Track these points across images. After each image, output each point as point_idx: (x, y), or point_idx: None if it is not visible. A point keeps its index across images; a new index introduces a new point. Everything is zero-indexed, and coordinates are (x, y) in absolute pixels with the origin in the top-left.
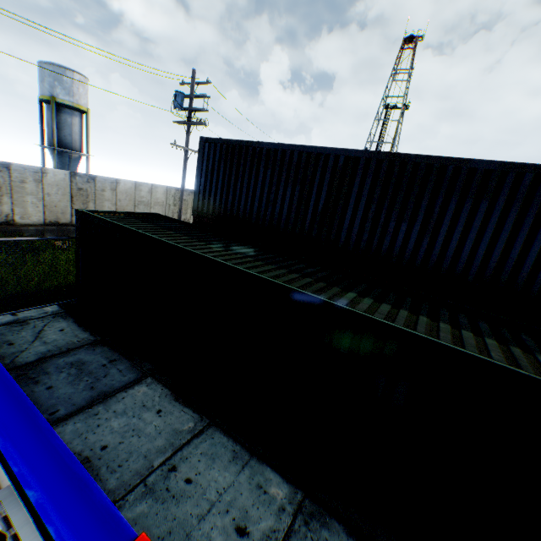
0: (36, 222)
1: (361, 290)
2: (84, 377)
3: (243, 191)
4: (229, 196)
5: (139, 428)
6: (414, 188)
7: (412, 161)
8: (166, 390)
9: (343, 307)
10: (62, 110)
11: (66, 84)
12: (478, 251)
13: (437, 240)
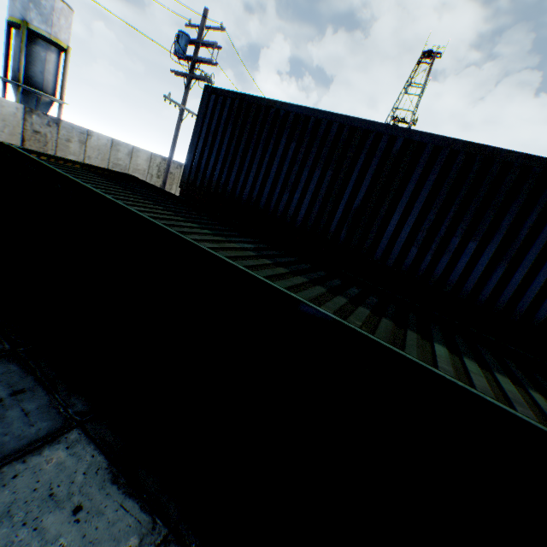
0: None
1: (442, 338)
2: None
3: (252, 166)
4: (233, 170)
5: None
6: (497, 196)
7: (502, 158)
8: (101, 457)
9: (482, 397)
10: (36, 40)
11: (44, 10)
12: None
13: (516, 272)
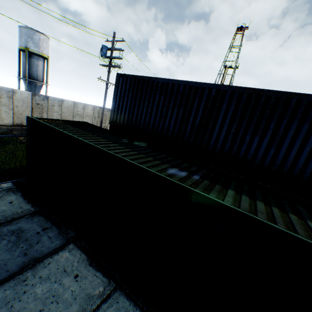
0: (7, 124)
1: (235, 187)
2: (21, 243)
3: (143, 110)
4: (134, 113)
5: (59, 294)
6: (266, 113)
7: (265, 94)
8: (84, 255)
9: (236, 209)
10: (32, 56)
11: (35, 41)
12: (311, 159)
13: (281, 150)
